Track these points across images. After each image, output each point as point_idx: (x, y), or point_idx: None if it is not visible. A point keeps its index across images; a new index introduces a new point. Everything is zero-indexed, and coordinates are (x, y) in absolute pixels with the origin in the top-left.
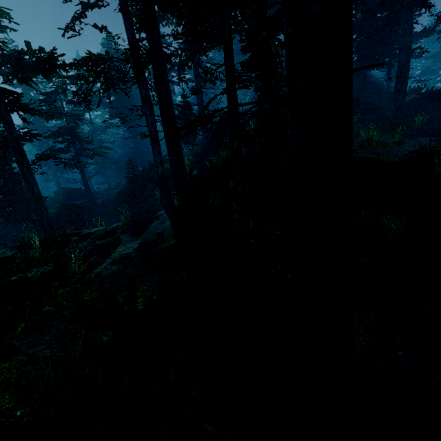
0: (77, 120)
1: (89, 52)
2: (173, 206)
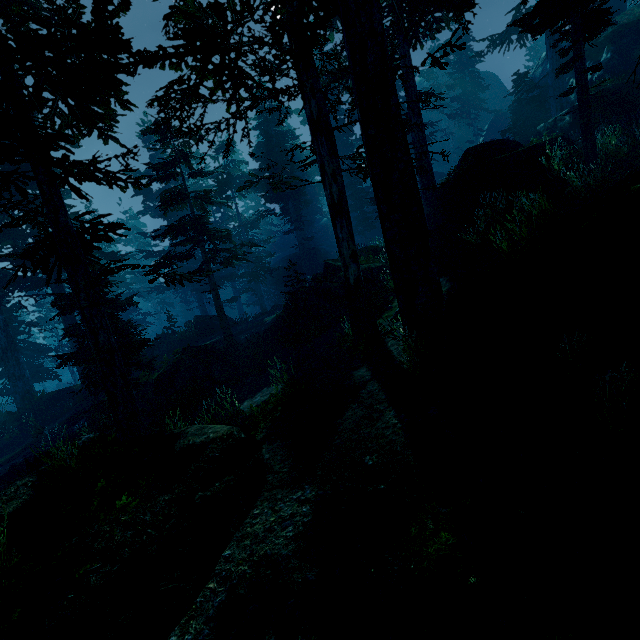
0: (205, 202)
1: (191, 3)
2: (390, 358)
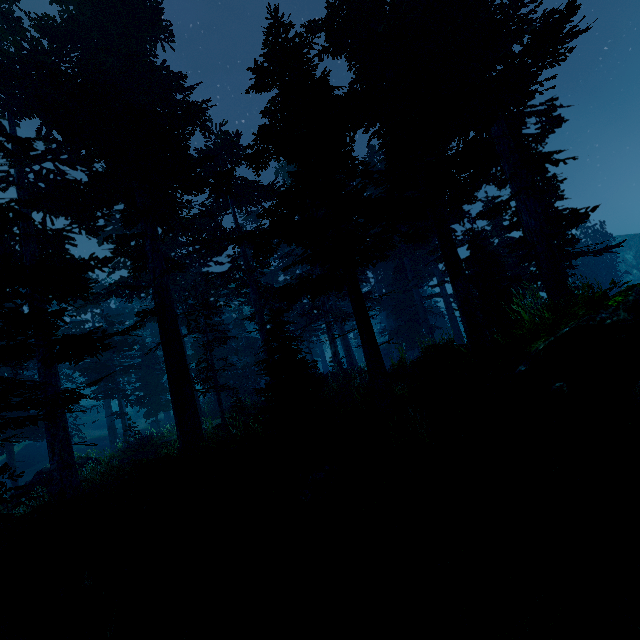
0: None
1: None
2: None
